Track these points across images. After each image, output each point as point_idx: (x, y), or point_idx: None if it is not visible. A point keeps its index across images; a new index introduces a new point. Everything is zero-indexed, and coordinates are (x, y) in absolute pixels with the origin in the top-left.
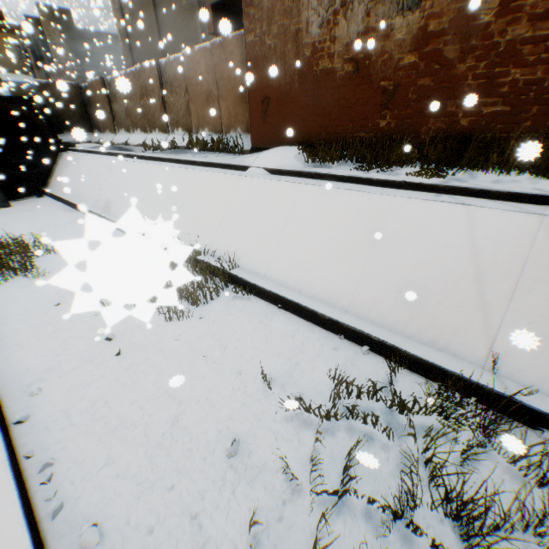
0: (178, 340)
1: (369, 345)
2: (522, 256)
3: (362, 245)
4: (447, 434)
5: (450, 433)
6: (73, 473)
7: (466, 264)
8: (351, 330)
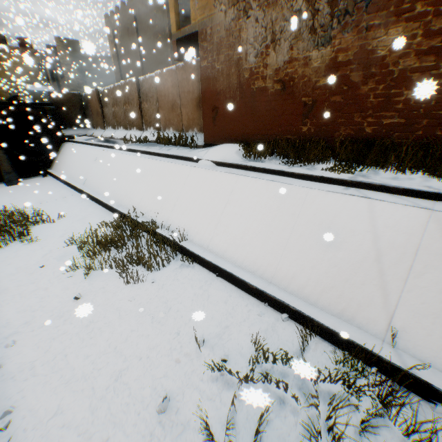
0: (132, 302)
1: (288, 313)
2: (415, 243)
3: (284, 227)
4: (350, 401)
5: (353, 400)
6: (27, 421)
7: (368, 248)
8: (273, 299)
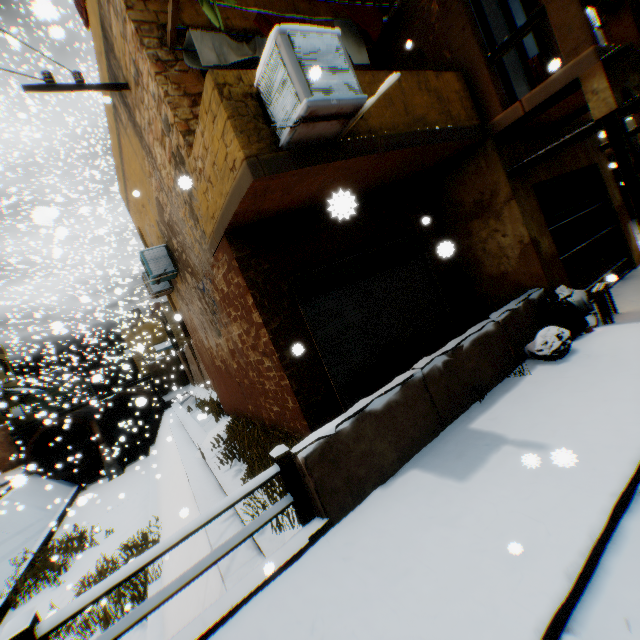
0: None
1: None
2: None
3: None
4: None
5: None
6: None
7: (197, 633)
8: None
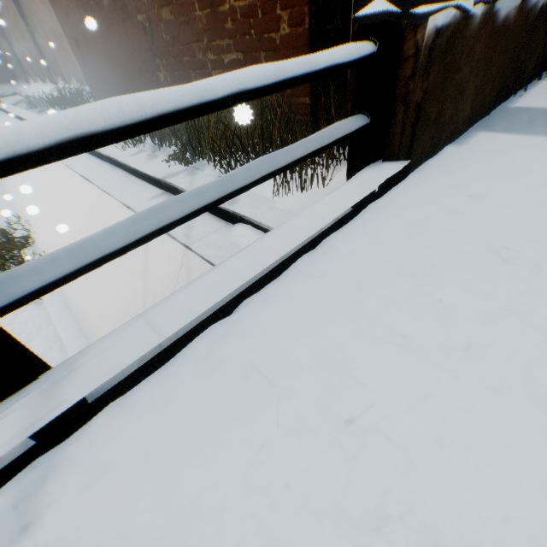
0: None
1: None
2: None
3: None
4: None
5: None
6: None
7: (139, 301)
8: None
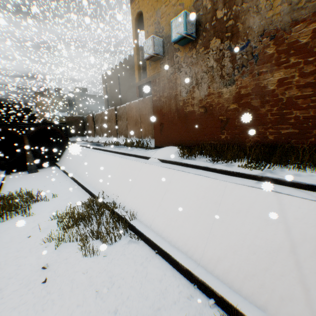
0: (85, 274)
1: (214, 298)
2: None
3: (209, 213)
4: None
5: None
6: None
7: (282, 238)
8: (201, 282)
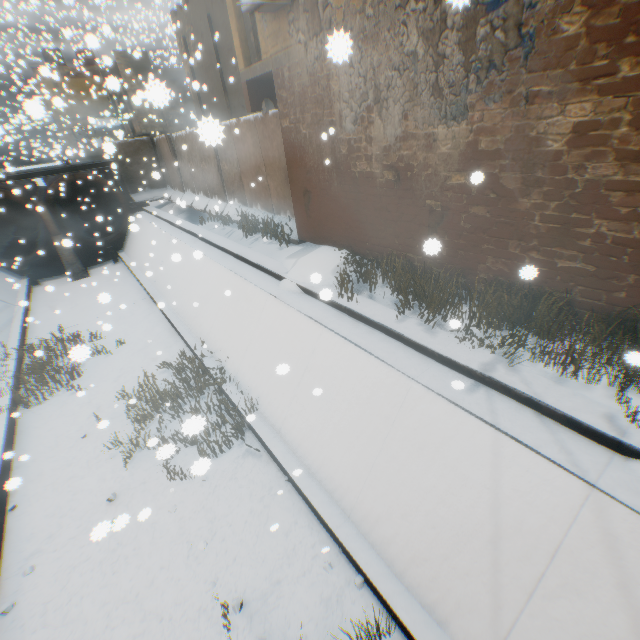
0: (172, 513)
1: (363, 575)
2: (555, 538)
3: (373, 436)
4: None
5: None
6: None
7: (483, 516)
8: (346, 549)
